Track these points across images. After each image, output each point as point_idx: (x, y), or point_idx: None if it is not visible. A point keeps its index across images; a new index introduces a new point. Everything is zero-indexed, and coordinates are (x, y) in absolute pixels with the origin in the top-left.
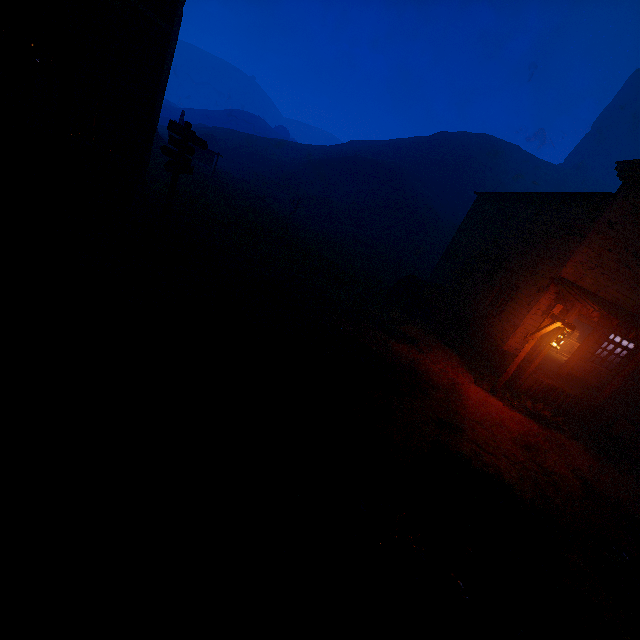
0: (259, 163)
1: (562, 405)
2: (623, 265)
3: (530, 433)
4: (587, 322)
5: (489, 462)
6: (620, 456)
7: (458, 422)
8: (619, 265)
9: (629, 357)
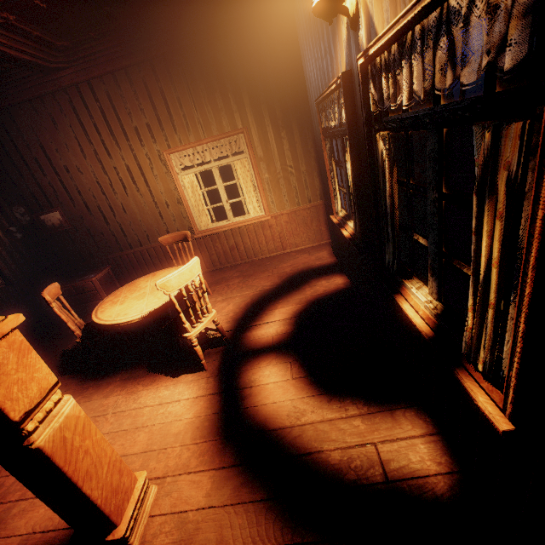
0: None
1: None
2: None
3: None
4: None
5: None
6: None
7: None
8: None
9: None
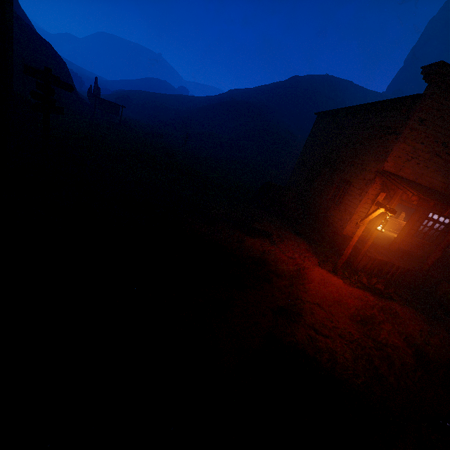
0: (162, 112)
1: (394, 276)
2: (435, 155)
3: (366, 306)
4: (409, 205)
5: (324, 347)
6: (446, 314)
7: (297, 307)
8: (431, 155)
9: (446, 230)
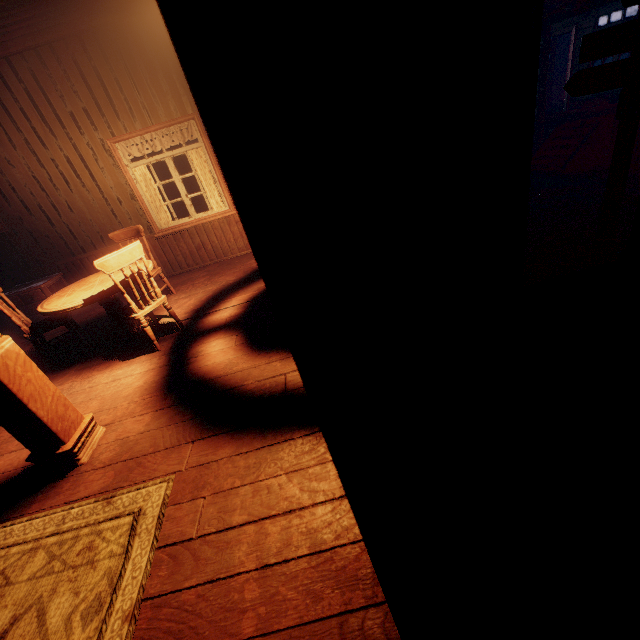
0: None
1: None
2: None
3: None
4: None
5: None
6: None
7: None
8: None
9: None
